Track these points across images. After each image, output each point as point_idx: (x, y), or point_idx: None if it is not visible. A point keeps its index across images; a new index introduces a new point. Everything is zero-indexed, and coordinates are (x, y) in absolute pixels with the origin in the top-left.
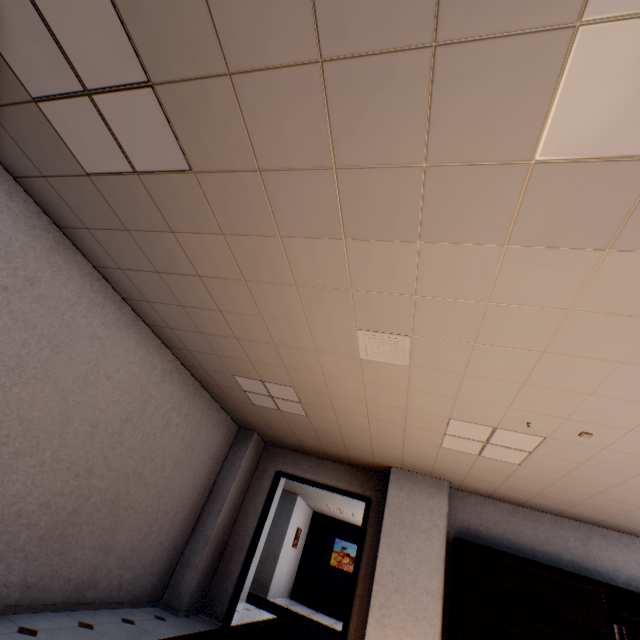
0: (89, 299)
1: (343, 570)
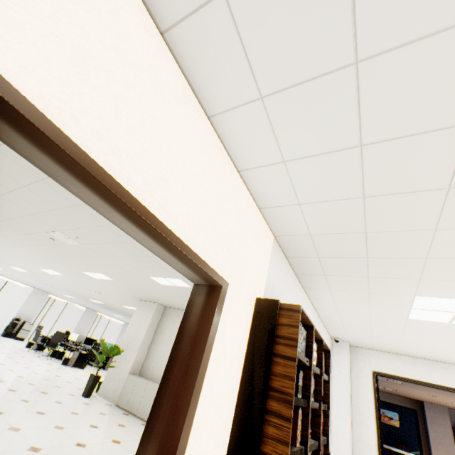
0: None
1: (386, 423)
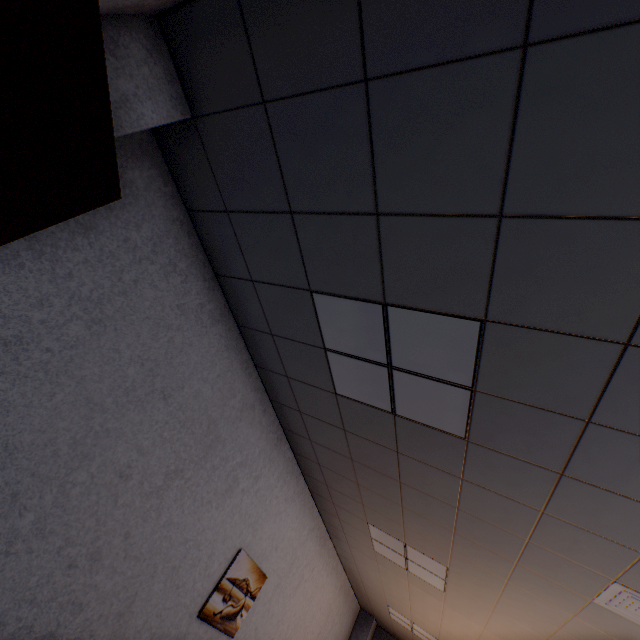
0: (326, 563)
1: None
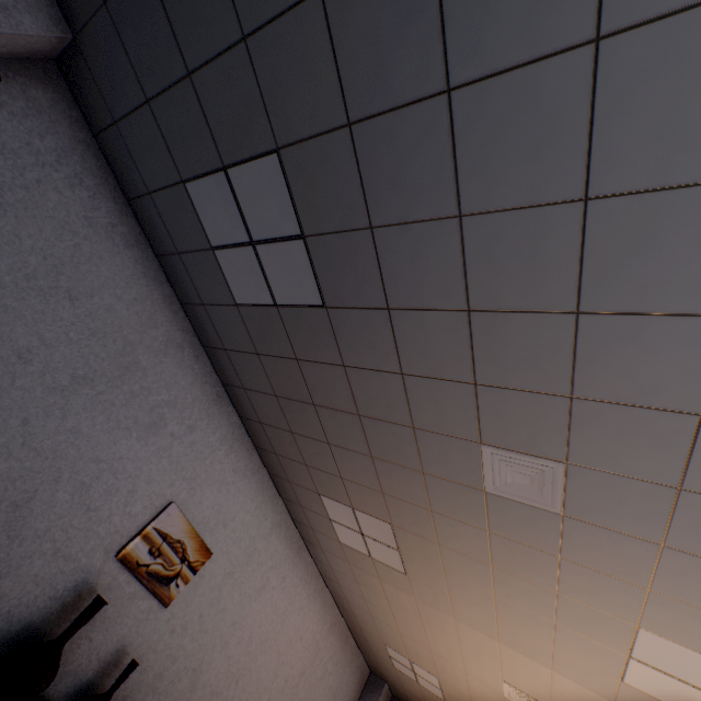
0: (304, 580)
1: None
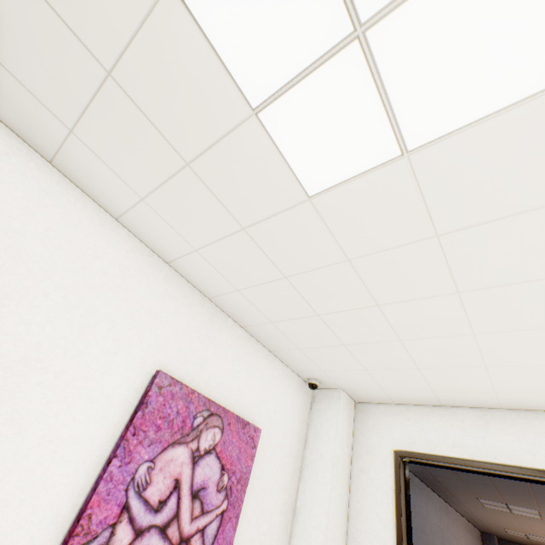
0: (453, 520)
1: None
